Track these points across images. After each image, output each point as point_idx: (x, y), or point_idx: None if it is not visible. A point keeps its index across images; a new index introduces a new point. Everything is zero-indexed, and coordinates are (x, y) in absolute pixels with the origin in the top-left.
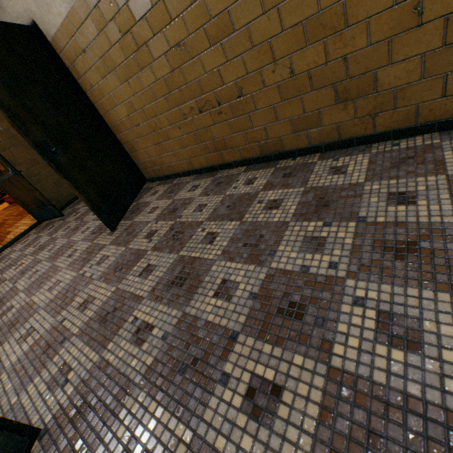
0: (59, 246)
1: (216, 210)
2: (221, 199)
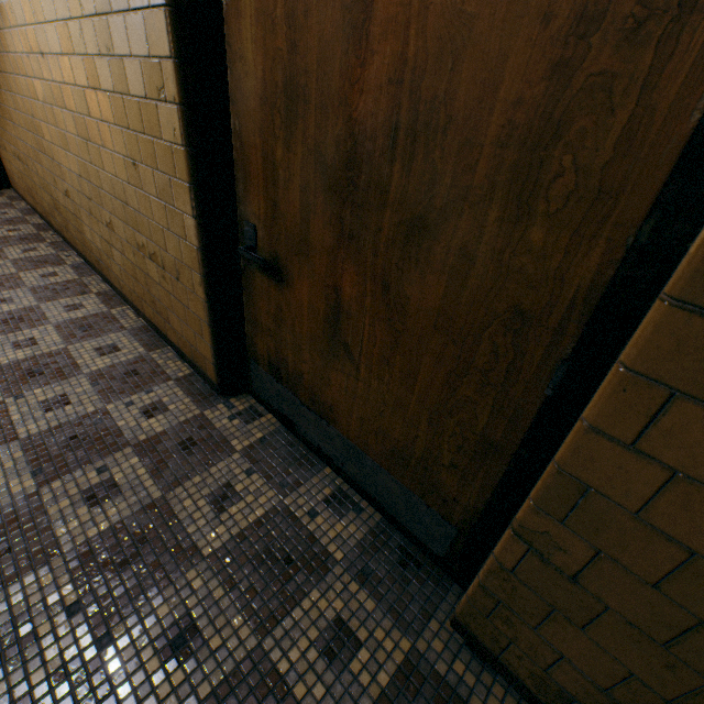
0: None
1: None
2: None
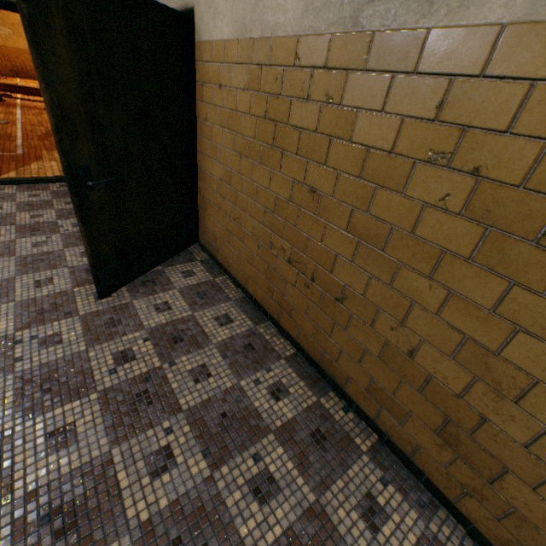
0: (47, 249)
1: (209, 404)
2: (230, 386)
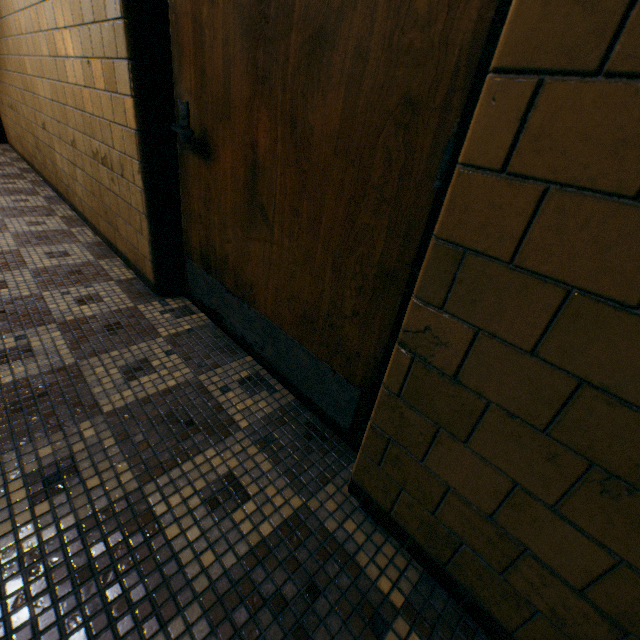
0: None
1: None
2: None
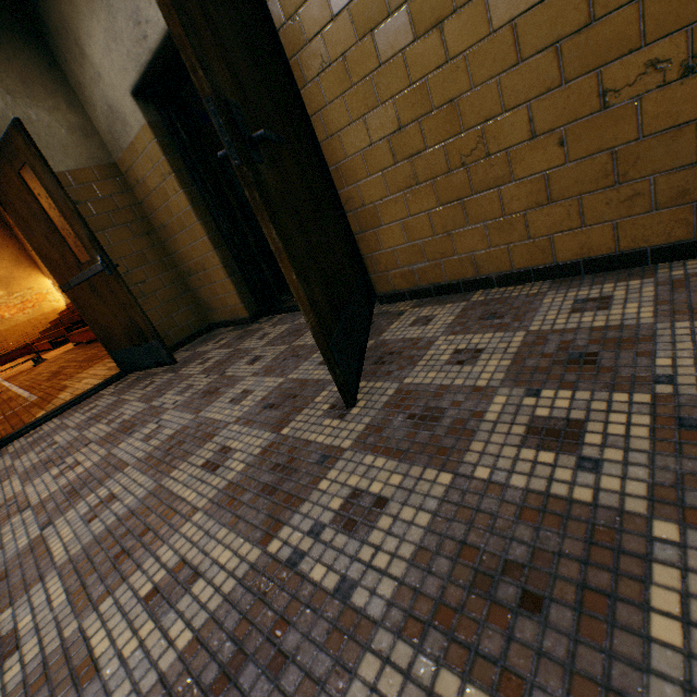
0: (170, 430)
1: None
2: None
